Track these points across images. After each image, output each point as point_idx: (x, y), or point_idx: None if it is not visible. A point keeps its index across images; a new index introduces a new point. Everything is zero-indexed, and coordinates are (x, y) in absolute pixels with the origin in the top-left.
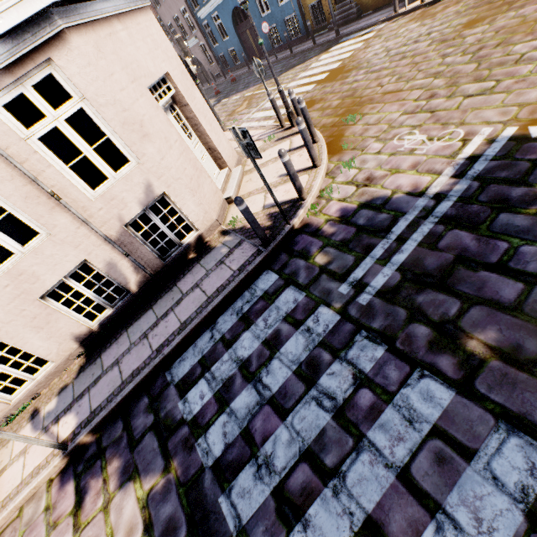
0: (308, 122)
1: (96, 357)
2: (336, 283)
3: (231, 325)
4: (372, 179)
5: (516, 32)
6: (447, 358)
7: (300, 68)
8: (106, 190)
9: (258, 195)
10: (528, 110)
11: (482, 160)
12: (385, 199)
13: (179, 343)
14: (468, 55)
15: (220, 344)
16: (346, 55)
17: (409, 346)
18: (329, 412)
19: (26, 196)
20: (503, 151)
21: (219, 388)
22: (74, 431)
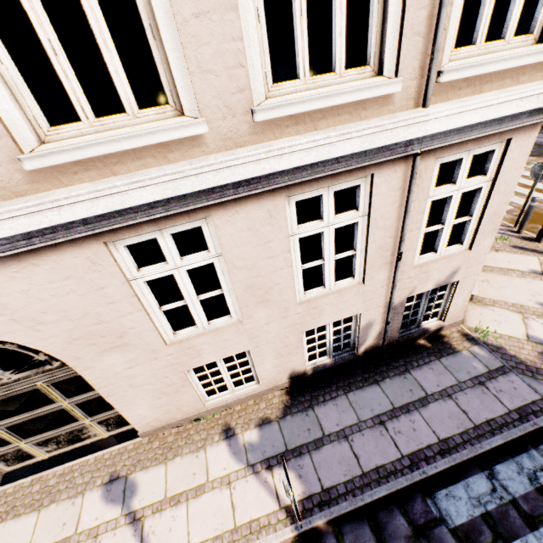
0: None
1: (305, 406)
2: None
3: (524, 491)
4: None
5: None
6: None
7: None
8: (425, 261)
9: (511, 313)
10: None
11: None
12: None
13: (443, 469)
14: None
15: (513, 511)
16: None
17: None
18: None
19: (380, 246)
20: None
21: None
22: (302, 502)
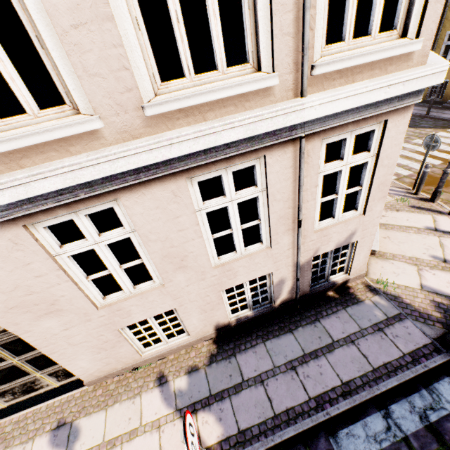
0: None
1: (229, 354)
2: None
3: (415, 429)
4: None
5: None
6: None
7: (413, 132)
8: (325, 226)
9: (408, 266)
10: None
11: None
12: None
13: (345, 409)
14: None
15: (405, 448)
16: None
17: None
18: None
19: (281, 216)
20: None
21: None
22: (221, 444)
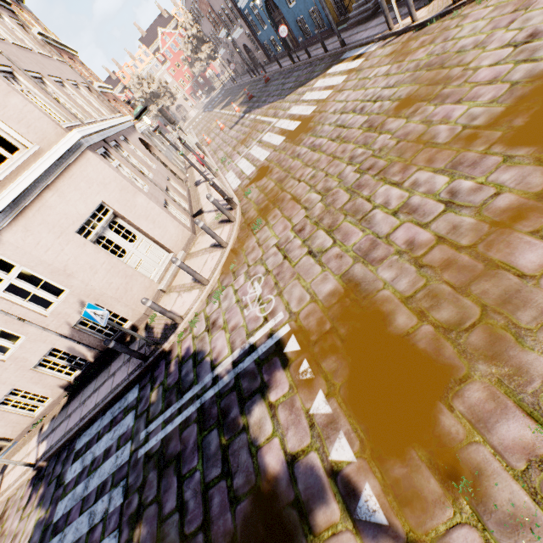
0: (210, 235)
1: (69, 402)
2: (144, 426)
3: (106, 423)
4: (214, 326)
5: (403, 155)
6: (127, 532)
7: (298, 94)
8: (55, 308)
9: (175, 295)
10: (309, 309)
11: (252, 356)
12: (203, 357)
13: (88, 421)
14: (357, 174)
15: (97, 435)
16: (325, 95)
17: (126, 509)
18: (88, 527)
19: (6, 321)
20: (264, 355)
21: (80, 471)
22: (42, 455)
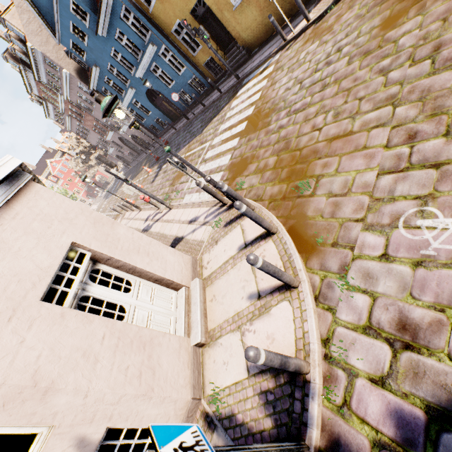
0: (256, 220)
1: None
2: None
3: None
4: (413, 330)
5: None
6: None
7: (217, 120)
8: None
9: (233, 337)
10: None
11: None
12: None
13: None
14: (424, 62)
15: None
16: (255, 97)
17: None
18: None
19: None
20: None
21: None
22: None
